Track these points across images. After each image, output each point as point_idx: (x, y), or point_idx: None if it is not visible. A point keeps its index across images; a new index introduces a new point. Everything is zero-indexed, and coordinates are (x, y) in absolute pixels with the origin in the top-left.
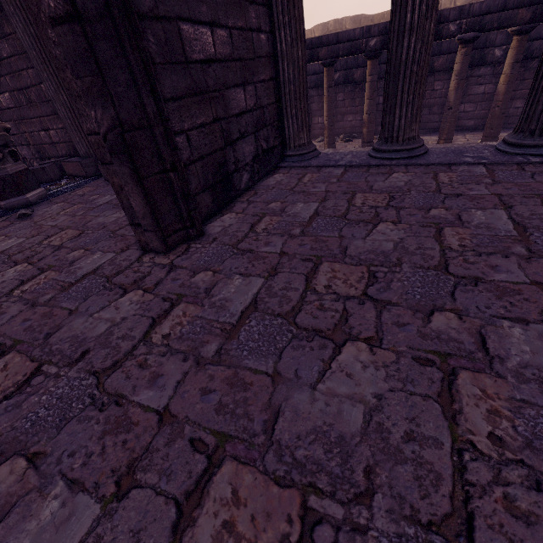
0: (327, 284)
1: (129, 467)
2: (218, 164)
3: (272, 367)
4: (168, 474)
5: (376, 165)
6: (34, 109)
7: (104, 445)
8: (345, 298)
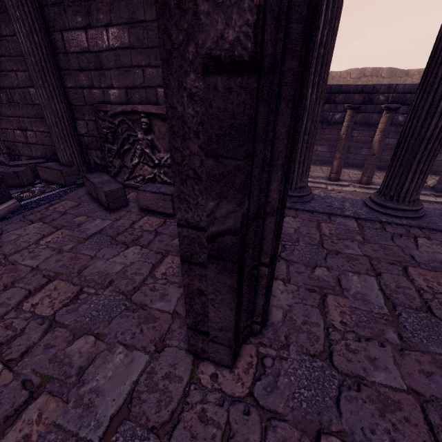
0: None
1: None
2: None
3: None
4: None
5: (386, 222)
6: (14, 108)
7: None
8: None
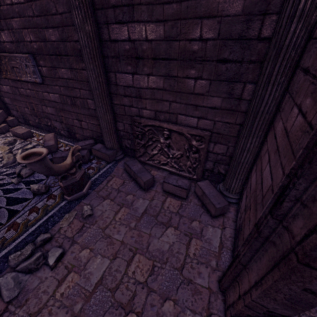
0: None
1: None
2: None
3: None
4: None
5: None
6: (75, 108)
7: None
8: None
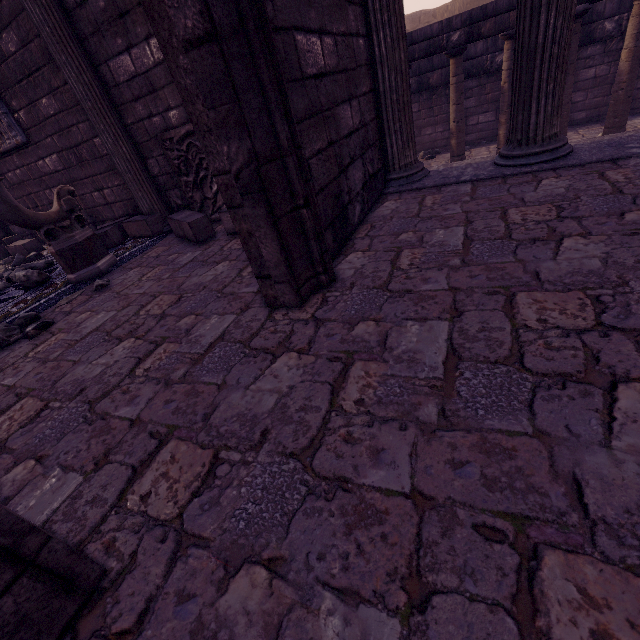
0: (540, 318)
1: (409, 568)
2: (335, 196)
3: (530, 426)
4: (469, 573)
5: (512, 175)
6: (85, 168)
7: (357, 542)
8: (576, 331)
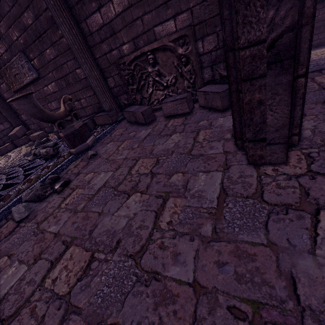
0: None
1: None
2: None
3: None
4: None
5: None
6: (71, 88)
7: None
8: None
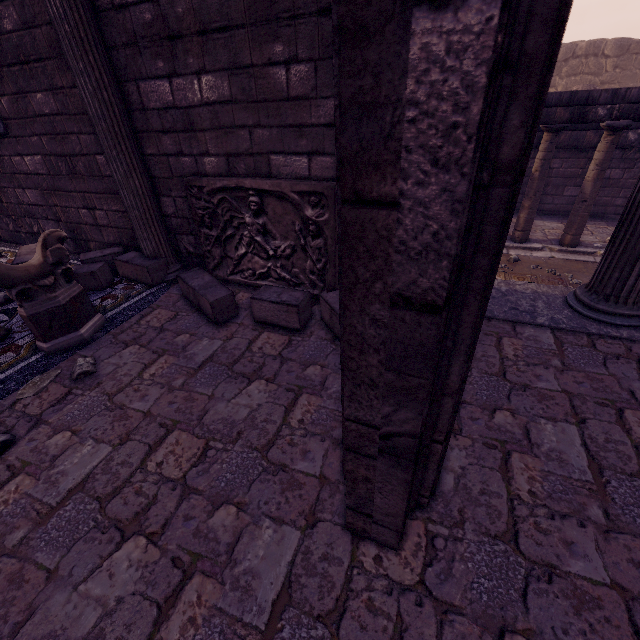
0: None
1: None
2: None
3: None
4: None
5: (597, 334)
6: (77, 181)
7: None
8: None
